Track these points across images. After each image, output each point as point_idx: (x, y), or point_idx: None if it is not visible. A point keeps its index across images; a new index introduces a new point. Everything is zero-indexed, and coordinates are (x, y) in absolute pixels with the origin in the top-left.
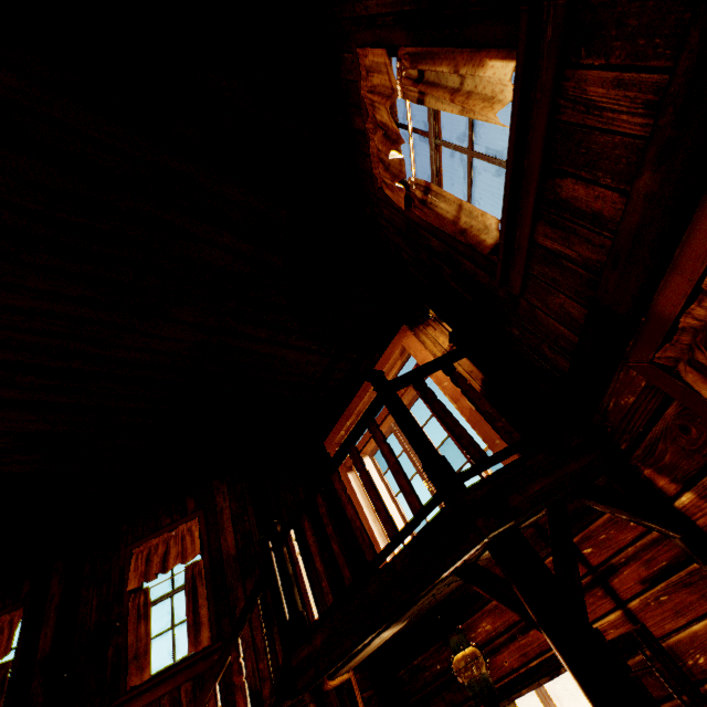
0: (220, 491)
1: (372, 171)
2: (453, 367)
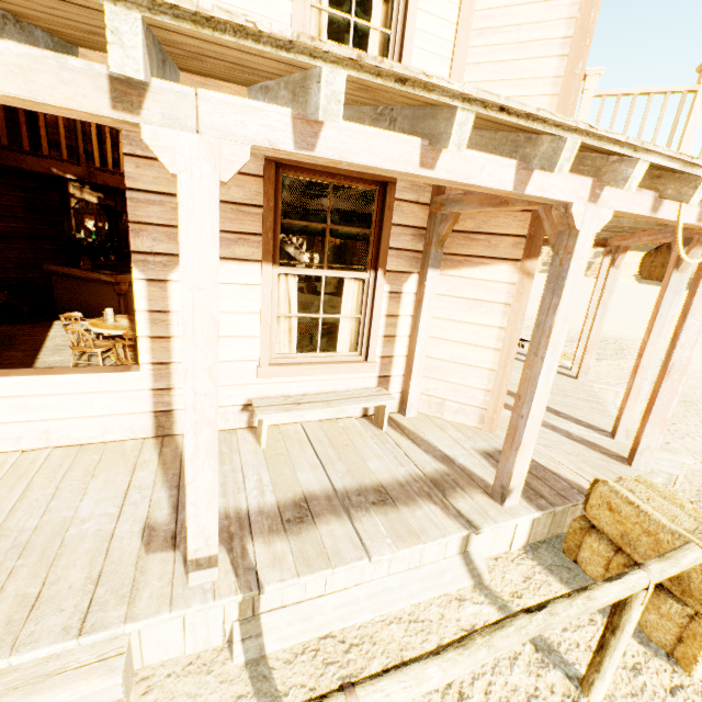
0: None
1: None
2: None
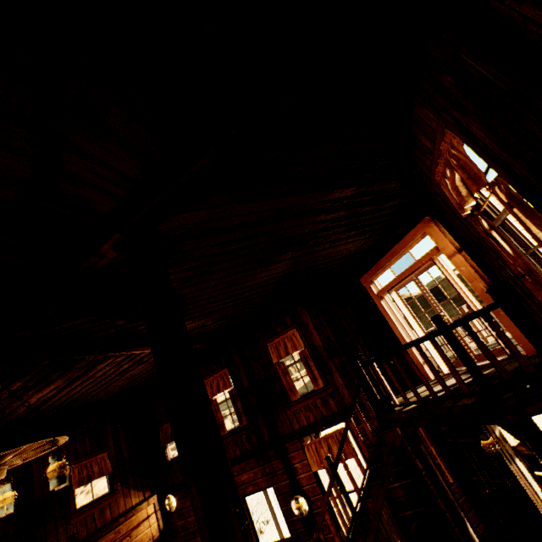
0: (302, 313)
1: (432, 171)
2: (490, 317)
